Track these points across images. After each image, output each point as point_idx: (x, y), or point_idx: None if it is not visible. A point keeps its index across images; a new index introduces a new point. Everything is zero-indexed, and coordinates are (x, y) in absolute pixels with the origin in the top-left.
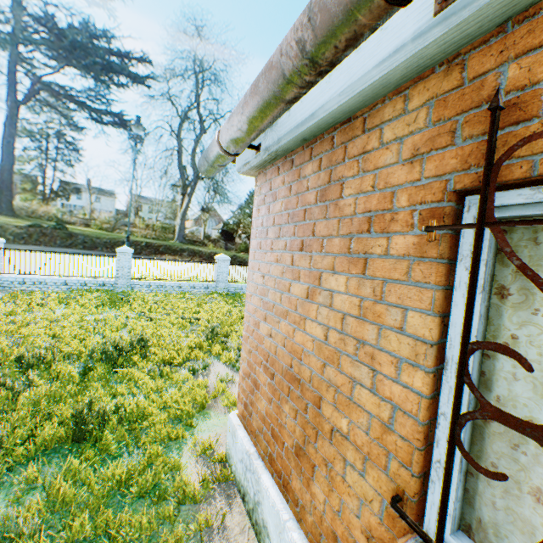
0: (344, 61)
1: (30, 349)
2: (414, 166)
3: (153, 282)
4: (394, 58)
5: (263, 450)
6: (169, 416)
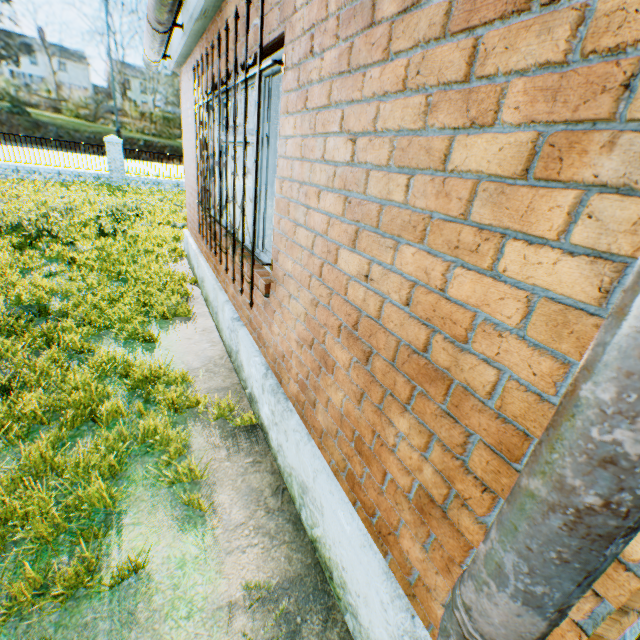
0: (177, 30)
1: (56, 206)
2: (200, 85)
3: (150, 179)
4: (183, 40)
5: (194, 235)
6: (156, 241)
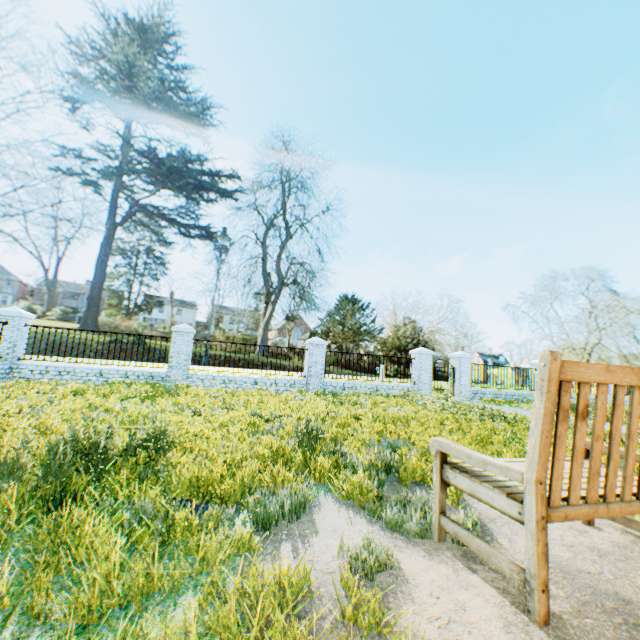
0: None
1: None
2: None
3: (219, 376)
4: None
5: None
6: None
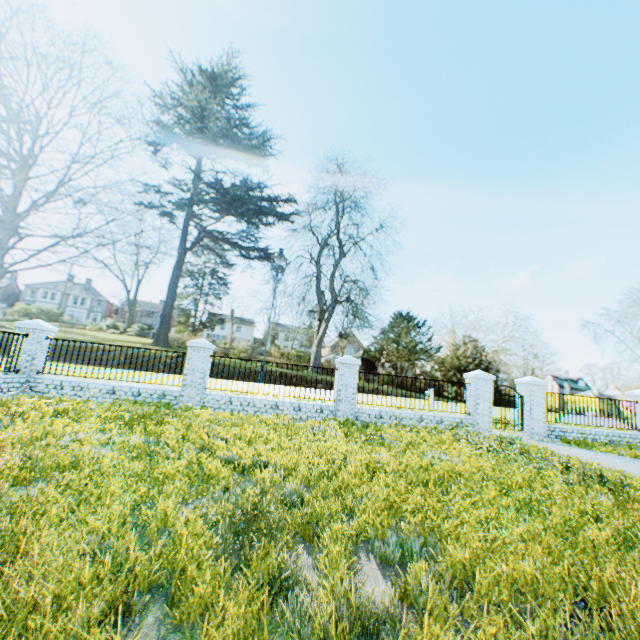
0: None
1: None
2: None
3: (236, 397)
4: None
5: None
6: None
